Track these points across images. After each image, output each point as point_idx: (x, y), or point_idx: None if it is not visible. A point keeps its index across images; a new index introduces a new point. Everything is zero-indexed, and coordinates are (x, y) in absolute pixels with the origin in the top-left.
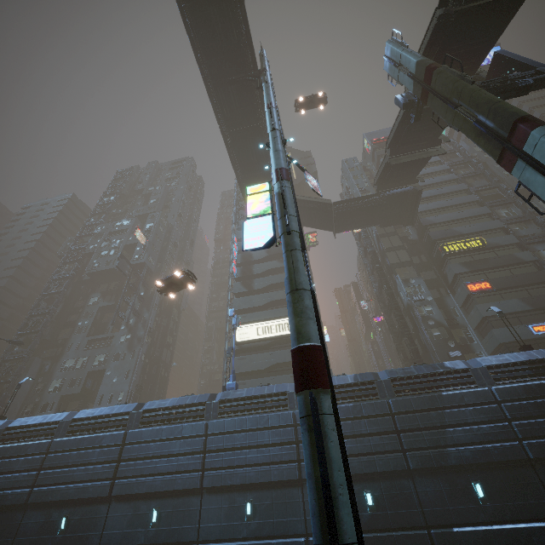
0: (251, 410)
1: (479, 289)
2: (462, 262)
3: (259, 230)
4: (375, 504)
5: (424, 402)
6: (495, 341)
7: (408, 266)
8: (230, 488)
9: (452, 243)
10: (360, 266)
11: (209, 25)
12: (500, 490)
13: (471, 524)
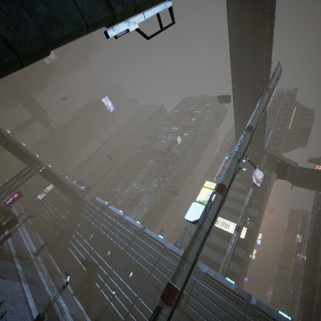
0: None
1: None
2: None
3: (195, 211)
4: None
5: None
6: None
7: None
8: (157, 287)
9: None
10: None
11: (244, 57)
12: None
13: None
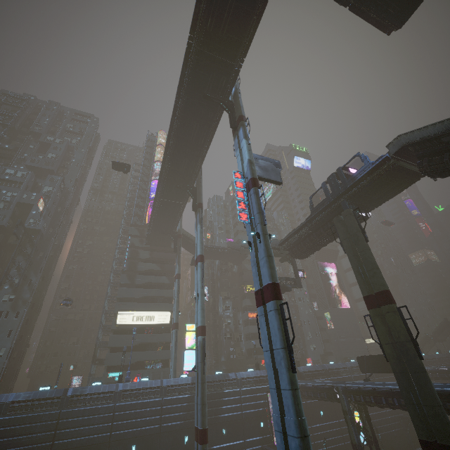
0: (139, 396)
1: (253, 317)
2: (251, 299)
3: (190, 359)
4: (188, 440)
5: (217, 395)
6: (249, 346)
7: (227, 292)
8: (125, 440)
9: (250, 286)
10: None
11: (179, 163)
12: (231, 430)
13: (218, 444)
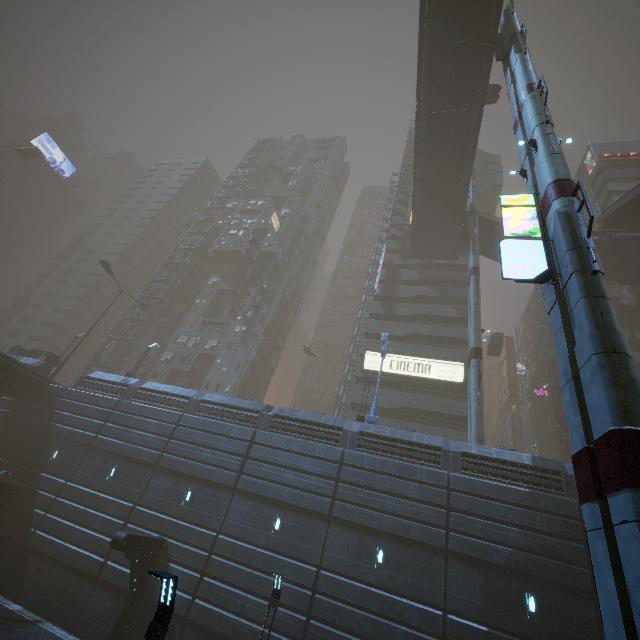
0: (394, 453)
1: None
2: None
3: (524, 256)
4: (537, 612)
5: None
6: None
7: None
8: (361, 527)
9: None
10: (527, 319)
11: None
12: None
13: None
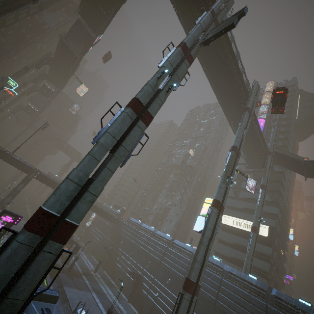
0: (207, 266)
1: None
2: None
3: (200, 223)
4: None
5: None
6: None
7: None
8: None
9: None
10: None
11: (222, 86)
12: None
13: None
